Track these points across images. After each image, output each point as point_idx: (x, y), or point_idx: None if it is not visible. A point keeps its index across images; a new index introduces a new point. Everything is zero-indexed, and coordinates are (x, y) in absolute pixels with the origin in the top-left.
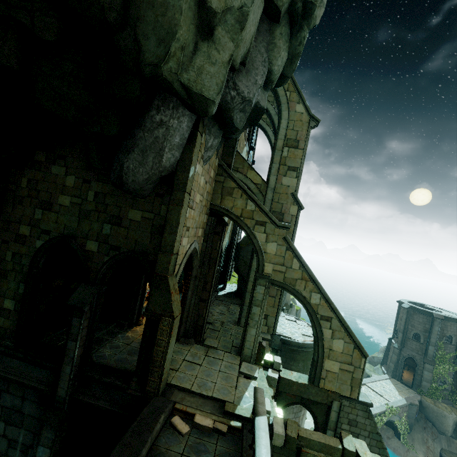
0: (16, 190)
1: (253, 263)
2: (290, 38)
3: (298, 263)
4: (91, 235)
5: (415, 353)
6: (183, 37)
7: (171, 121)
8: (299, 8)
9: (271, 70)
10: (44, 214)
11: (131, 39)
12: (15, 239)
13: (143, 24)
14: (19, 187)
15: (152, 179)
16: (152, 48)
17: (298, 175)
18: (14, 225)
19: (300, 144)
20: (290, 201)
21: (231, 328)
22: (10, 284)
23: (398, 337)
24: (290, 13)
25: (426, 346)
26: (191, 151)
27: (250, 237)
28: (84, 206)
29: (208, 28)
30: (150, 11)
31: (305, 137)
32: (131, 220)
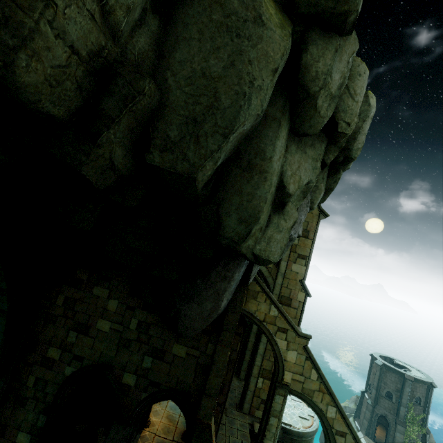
0: (49, 307)
1: (260, 346)
2: (327, 177)
3: (316, 374)
4: (130, 367)
5: (388, 412)
6: (263, 219)
7: (234, 276)
8: (340, 160)
9: (312, 208)
10: (79, 338)
11: (212, 212)
12: (41, 362)
13: (227, 204)
14: (54, 304)
15: (206, 325)
16: (232, 224)
17: (306, 263)
18: (42, 346)
19: (310, 234)
20: (298, 287)
21: (235, 417)
22: (28, 414)
23: (372, 393)
24: (331, 161)
25: (398, 406)
26: (243, 293)
27: (271, 342)
28: (125, 334)
29: (279, 202)
30: (236, 196)
31: (314, 228)
32: (174, 355)
